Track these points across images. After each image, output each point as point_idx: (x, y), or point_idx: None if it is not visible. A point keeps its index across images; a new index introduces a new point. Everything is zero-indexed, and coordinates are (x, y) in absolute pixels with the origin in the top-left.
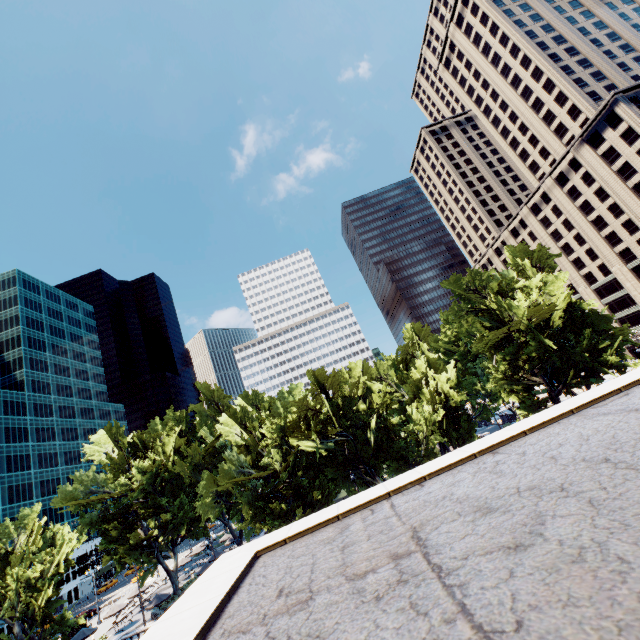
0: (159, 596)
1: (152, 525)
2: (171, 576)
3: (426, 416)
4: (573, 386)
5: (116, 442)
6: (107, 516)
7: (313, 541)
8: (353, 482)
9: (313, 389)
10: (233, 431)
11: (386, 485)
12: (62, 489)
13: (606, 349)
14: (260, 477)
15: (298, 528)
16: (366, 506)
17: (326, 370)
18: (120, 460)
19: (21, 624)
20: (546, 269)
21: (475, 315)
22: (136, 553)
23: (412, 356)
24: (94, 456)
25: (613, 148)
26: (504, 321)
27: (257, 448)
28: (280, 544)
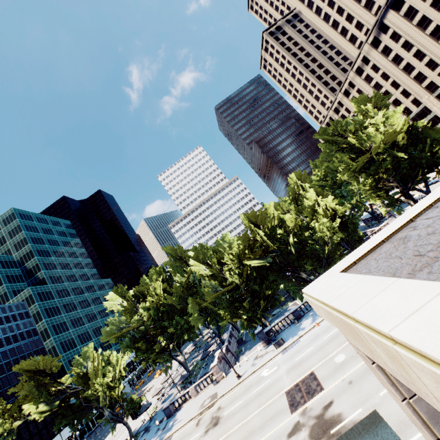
0: (183, 376)
1: (162, 340)
2: (183, 365)
3: (328, 224)
4: (416, 183)
5: (123, 297)
6: (135, 340)
7: (384, 251)
8: (287, 279)
9: (249, 226)
10: (201, 268)
11: (398, 221)
12: (103, 331)
13: (437, 151)
14: (228, 291)
15: (355, 256)
16: (399, 230)
17: (254, 212)
18: (130, 306)
19: (108, 410)
20: (383, 108)
21: (341, 152)
22: (161, 355)
23: (298, 195)
24: (113, 308)
25: (412, 7)
26: (362, 151)
27: (219, 274)
28: (352, 265)
